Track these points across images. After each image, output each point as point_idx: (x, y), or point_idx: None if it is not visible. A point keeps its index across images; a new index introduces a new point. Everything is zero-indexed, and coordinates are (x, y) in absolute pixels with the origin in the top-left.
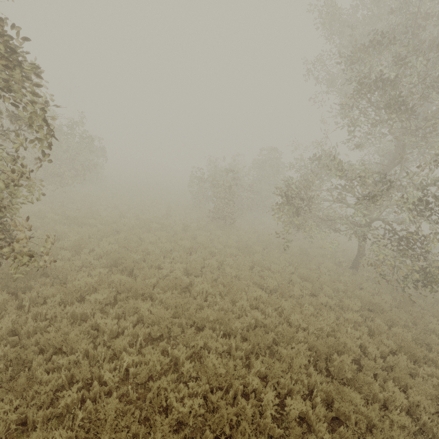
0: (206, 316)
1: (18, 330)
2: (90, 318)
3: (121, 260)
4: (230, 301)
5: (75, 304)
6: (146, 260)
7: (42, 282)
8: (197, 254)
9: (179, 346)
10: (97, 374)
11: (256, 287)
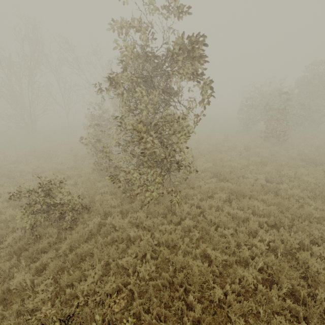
0: (309, 214)
1: (189, 212)
2: (221, 209)
3: (218, 173)
4: (322, 203)
5: (208, 200)
6: (233, 172)
7: (183, 187)
8: (268, 166)
9: (298, 233)
10: (250, 242)
11: None
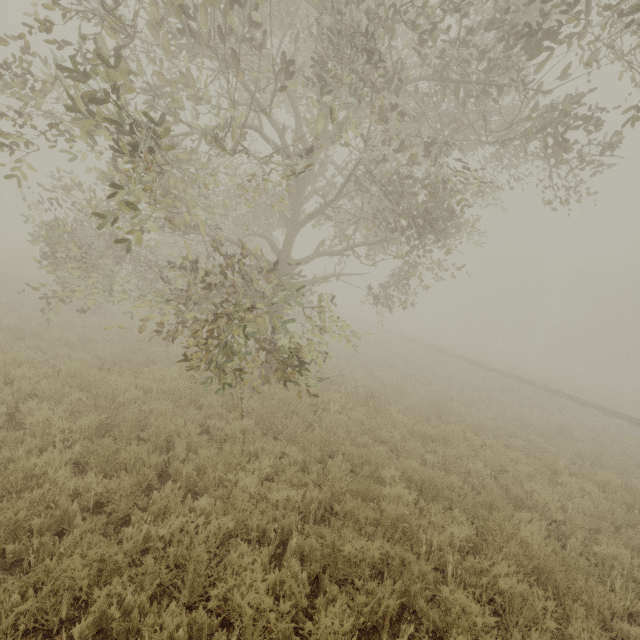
0: None
1: None
2: None
3: None
4: None
5: None
6: None
7: None
8: None
9: None
10: None
11: None
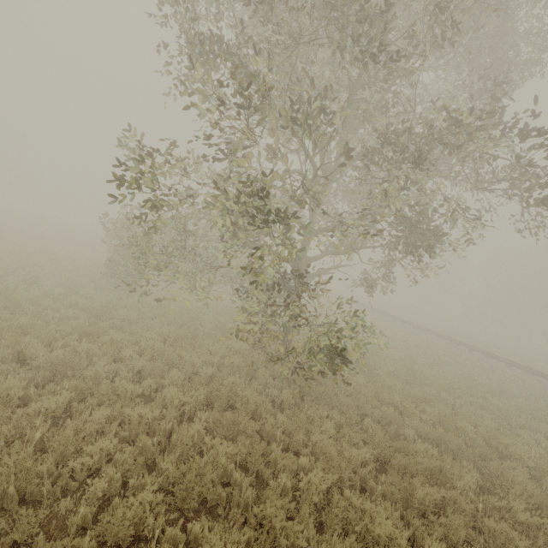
0: None
1: None
2: None
3: None
4: None
5: None
6: None
7: None
8: None
9: None
10: None
11: (10, 359)
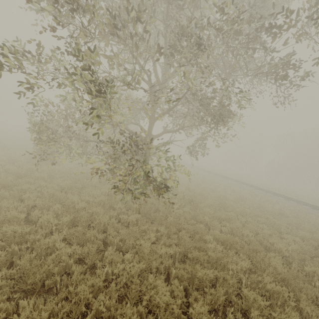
0: None
1: None
2: None
3: None
4: None
5: None
6: None
7: None
8: None
9: None
10: None
11: None
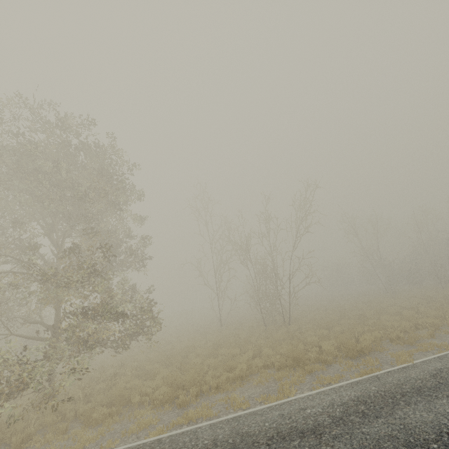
0: None
1: None
2: None
3: None
4: None
5: None
6: None
7: None
8: None
9: None
10: None
11: None
